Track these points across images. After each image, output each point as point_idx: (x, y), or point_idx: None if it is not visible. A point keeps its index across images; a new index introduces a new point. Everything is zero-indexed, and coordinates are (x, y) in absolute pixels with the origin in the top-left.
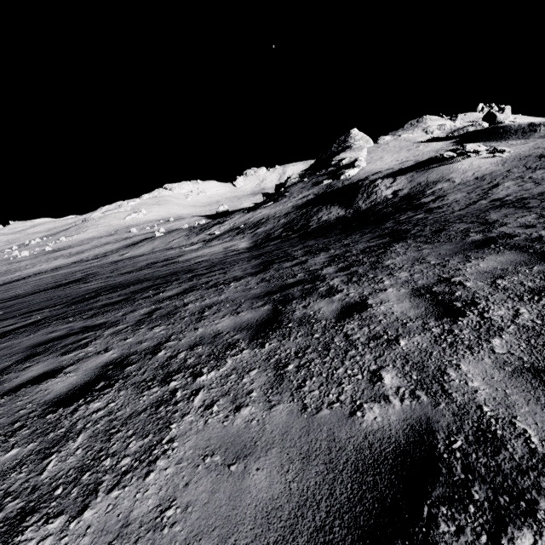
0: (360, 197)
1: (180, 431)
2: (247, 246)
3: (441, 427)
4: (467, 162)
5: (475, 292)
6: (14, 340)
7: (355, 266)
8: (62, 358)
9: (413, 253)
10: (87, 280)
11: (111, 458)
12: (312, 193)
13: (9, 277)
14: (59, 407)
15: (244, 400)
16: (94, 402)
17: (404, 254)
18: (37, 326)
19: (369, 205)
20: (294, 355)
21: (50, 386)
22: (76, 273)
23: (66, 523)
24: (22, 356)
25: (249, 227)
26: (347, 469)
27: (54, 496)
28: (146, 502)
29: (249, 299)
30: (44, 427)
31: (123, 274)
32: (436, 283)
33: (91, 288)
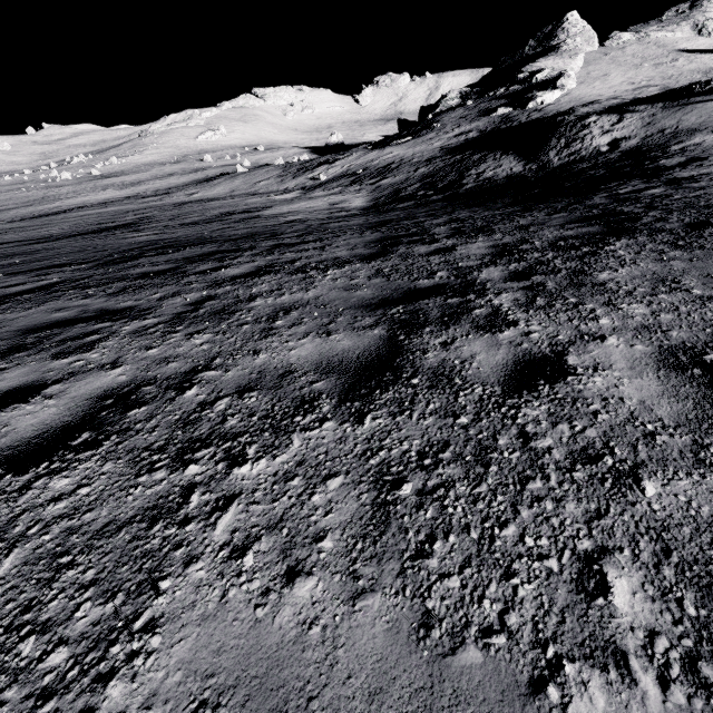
0: (554, 145)
1: (174, 604)
2: (363, 205)
3: None
4: None
5: None
6: (9, 313)
7: (540, 274)
8: (51, 364)
9: (652, 264)
10: (138, 227)
11: (36, 638)
12: (476, 129)
13: (47, 207)
14: (7, 471)
15: (306, 556)
16: (59, 475)
17: (635, 263)
18: (46, 295)
19: (565, 160)
20: (416, 459)
21: (14, 419)
22: (127, 214)
23: None
24: (3, 346)
25: (371, 175)
26: None
27: None
28: None
29: (352, 308)
30: None
31: (184, 225)
32: (711, 343)
33: (138, 241)
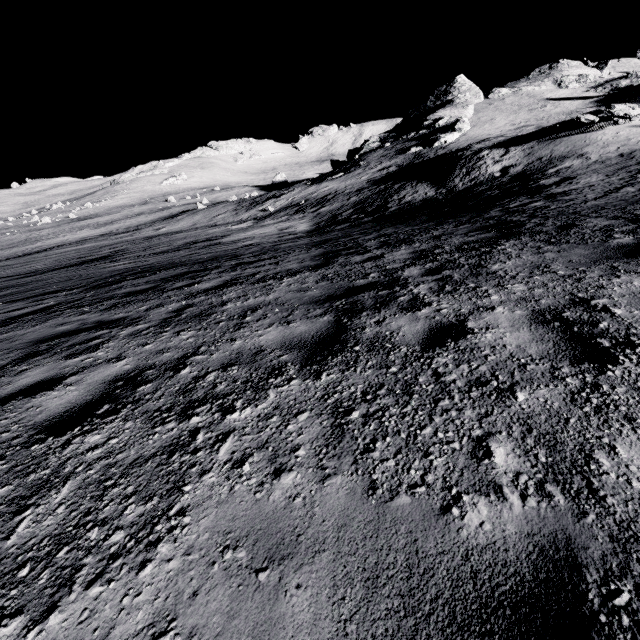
0: (457, 174)
1: (196, 498)
2: (307, 229)
3: (592, 560)
4: (612, 131)
5: (630, 325)
6: (18, 330)
7: (449, 269)
8: (66, 362)
9: (531, 256)
10: (114, 258)
11: (99, 528)
12: (395, 164)
13: (29, 247)
14: (48, 435)
15: (287, 461)
16: (91, 434)
17: (518, 257)
18: (47, 314)
19: (467, 185)
20: (360, 396)
21: (44, 401)
22: (103, 249)
23: (24, 630)
24: (21, 354)
25: (312, 205)
26: (436, 614)
27: (16, 580)
28: (134, 616)
29: (305, 303)
30: (26, 463)
31: (156, 254)
32: (568, 305)
33: (117, 269)
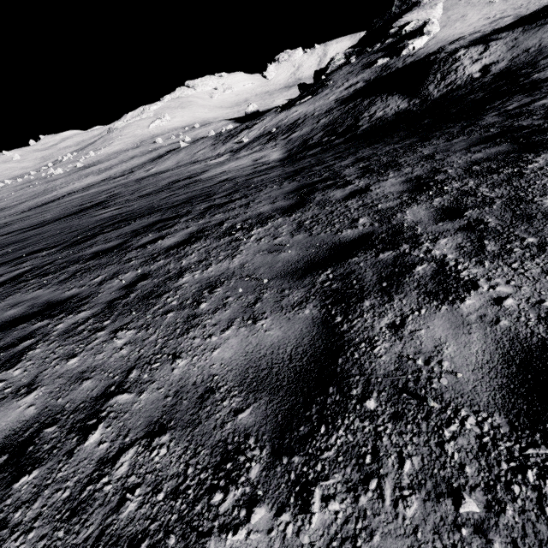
0: (431, 80)
1: None
2: (279, 157)
3: None
4: None
5: None
6: None
7: (473, 208)
8: None
9: None
10: (107, 204)
11: None
12: (362, 80)
13: (47, 197)
14: None
15: None
16: None
17: None
18: (12, 287)
19: (443, 91)
20: None
21: None
22: (101, 194)
23: None
24: None
25: (283, 132)
26: None
27: None
28: None
29: (278, 276)
30: None
31: (141, 197)
32: None
33: (103, 217)
